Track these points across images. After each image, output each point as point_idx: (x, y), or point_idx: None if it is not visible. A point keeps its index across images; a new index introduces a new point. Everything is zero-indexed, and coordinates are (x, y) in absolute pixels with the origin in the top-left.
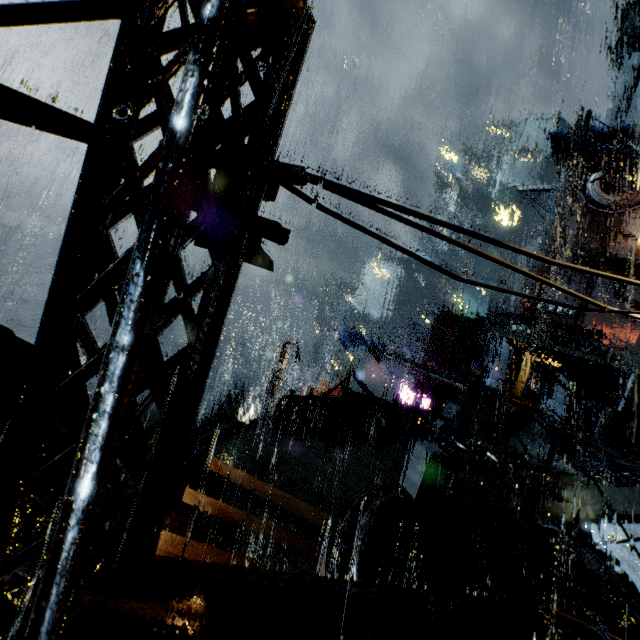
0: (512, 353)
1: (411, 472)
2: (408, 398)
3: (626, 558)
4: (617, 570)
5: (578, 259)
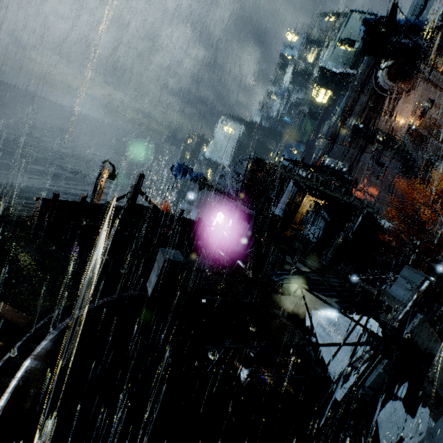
0: (295, 192)
1: (152, 274)
2: (219, 219)
3: (321, 334)
4: (314, 341)
5: (358, 131)
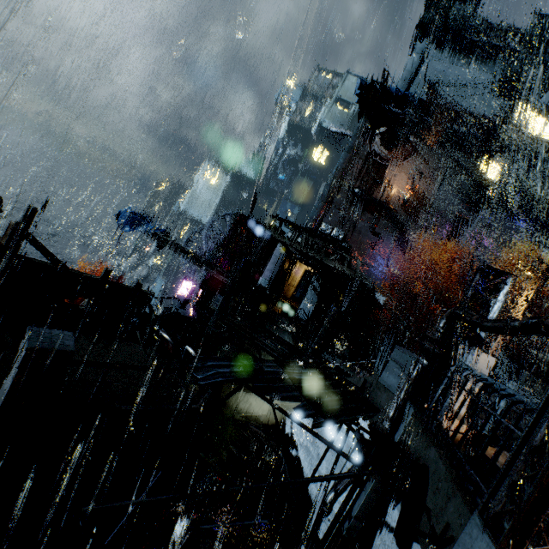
0: (284, 257)
1: (9, 375)
2: (186, 289)
3: (303, 443)
4: (294, 454)
5: (354, 195)
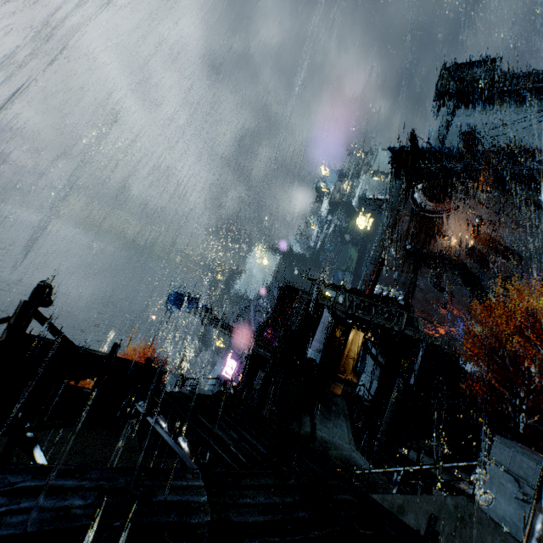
0: (332, 324)
1: None
2: (230, 368)
3: None
4: None
5: (407, 252)
